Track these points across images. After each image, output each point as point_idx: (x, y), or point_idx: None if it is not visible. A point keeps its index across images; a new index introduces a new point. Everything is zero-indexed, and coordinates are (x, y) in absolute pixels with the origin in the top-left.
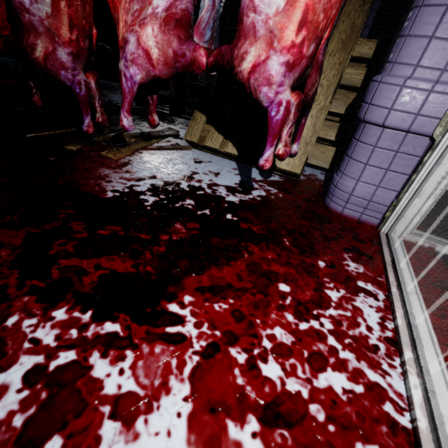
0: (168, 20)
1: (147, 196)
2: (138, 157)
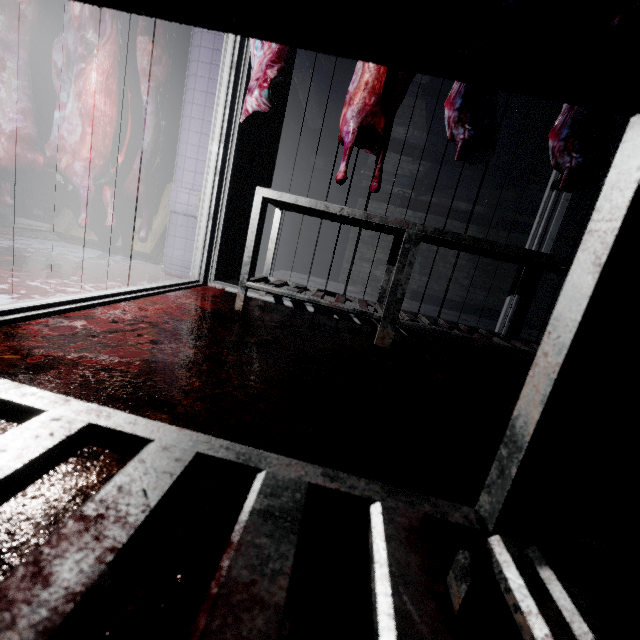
0: (14, 137)
1: None
2: None
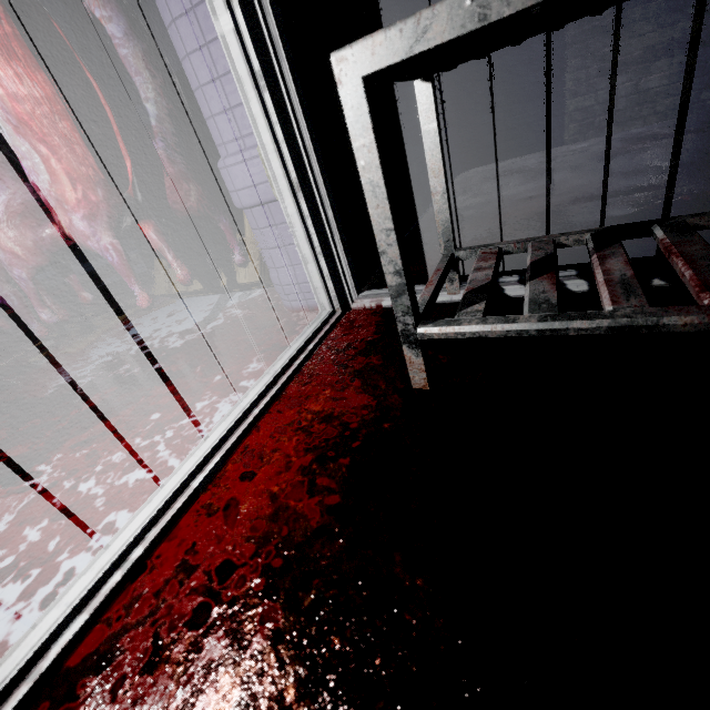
0: (10, 221)
1: (85, 378)
2: (105, 339)
